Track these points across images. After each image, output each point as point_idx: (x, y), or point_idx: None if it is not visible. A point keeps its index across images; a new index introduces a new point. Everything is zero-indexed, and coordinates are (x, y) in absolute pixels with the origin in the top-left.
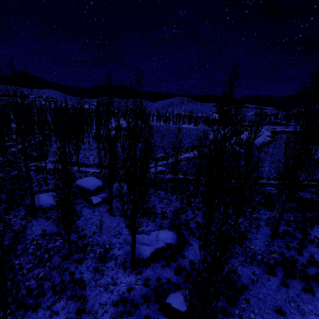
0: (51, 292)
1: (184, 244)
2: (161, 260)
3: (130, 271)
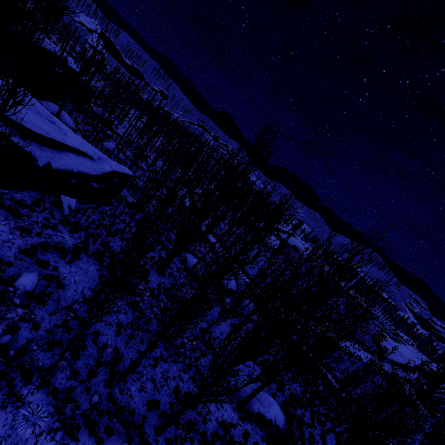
0: (182, 359)
1: (290, 441)
2: (262, 430)
3: (235, 409)
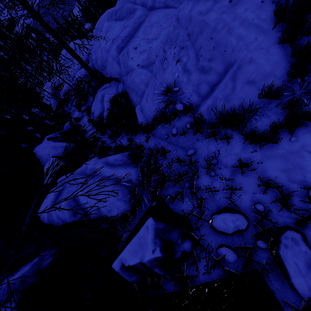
0: None
1: None
2: None
3: None
